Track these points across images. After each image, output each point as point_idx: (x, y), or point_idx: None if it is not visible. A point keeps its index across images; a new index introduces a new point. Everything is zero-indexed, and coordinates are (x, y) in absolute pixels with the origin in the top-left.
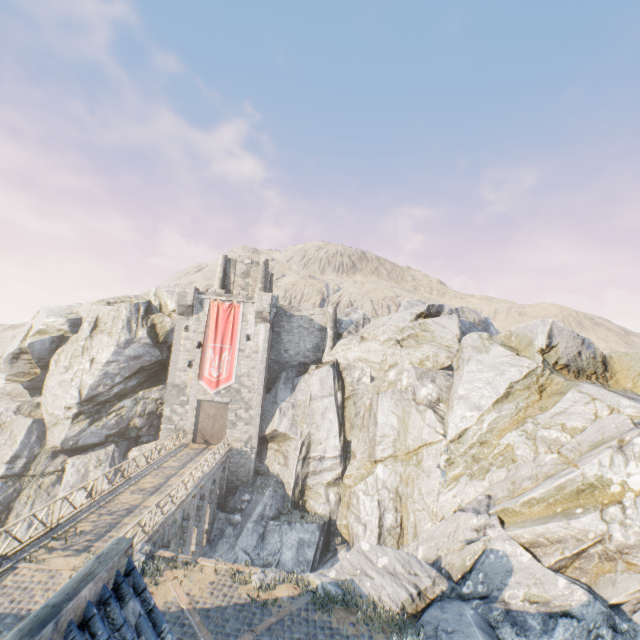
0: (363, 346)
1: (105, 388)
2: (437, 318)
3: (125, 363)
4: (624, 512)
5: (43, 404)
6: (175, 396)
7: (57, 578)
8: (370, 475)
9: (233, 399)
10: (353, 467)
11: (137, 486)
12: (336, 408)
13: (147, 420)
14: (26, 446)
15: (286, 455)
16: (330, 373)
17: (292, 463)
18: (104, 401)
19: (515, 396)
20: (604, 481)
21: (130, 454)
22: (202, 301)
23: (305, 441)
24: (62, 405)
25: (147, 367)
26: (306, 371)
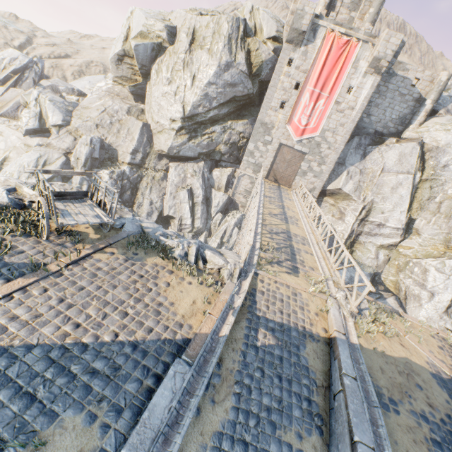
0: None
1: (203, 110)
2: None
3: (222, 88)
4: None
5: (147, 111)
6: (261, 134)
7: (300, 297)
8: (446, 258)
9: (311, 151)
10: (414, 242)
11: (267, 210)
12: (411, 187)
13: (229, 149)
14: (141, 144)
15: (342, 212)
16: (415, 151)
17: (349, 220)
18: (200, 122)
19: None
20: None
21: (213, 173)
22: (316, 29)
23: (366, 206)
24: (167, 116)
25: (237, 98)
26: (381, 142)
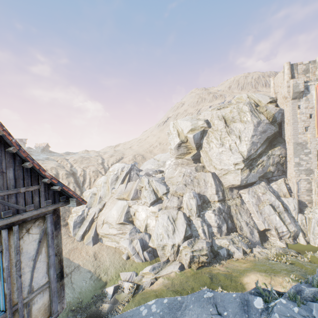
0: None
1: (253, 151)
2: None
3: (259, 136)
4: None
5: (207, 166)
6: (299, 150)
7: None
8: None
9: None
10: None
11: None
12: None
13: (275, 167)
14: (217, 186)
15: None
16: None
17: None
18: (252, 158)
19: None
20: None
21: (272, 186)
22: (307, 87)
23: None
24: (229, 163)
25: (268, 137)
26: None
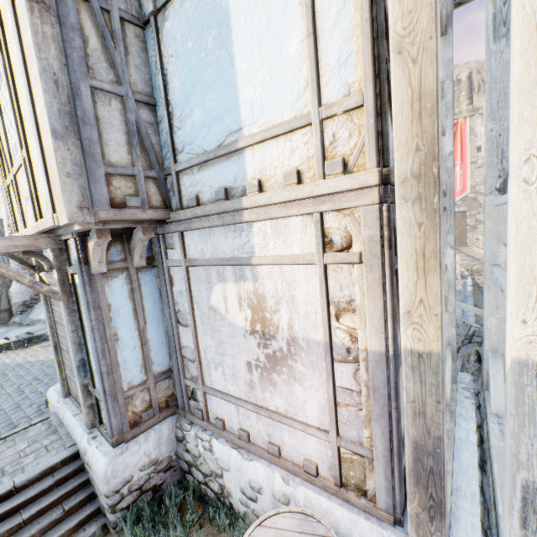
0: None
1: None
2: None
3: None
4: None
5: None
6: None
7: None
8: None
9: (470, 207)
10: None
11: None
12: None
13: None
14: None
15: None
16: None
17: None
18: None
19: None
20: None
21: None
22: None
23: None
24: None
25: None
26: None
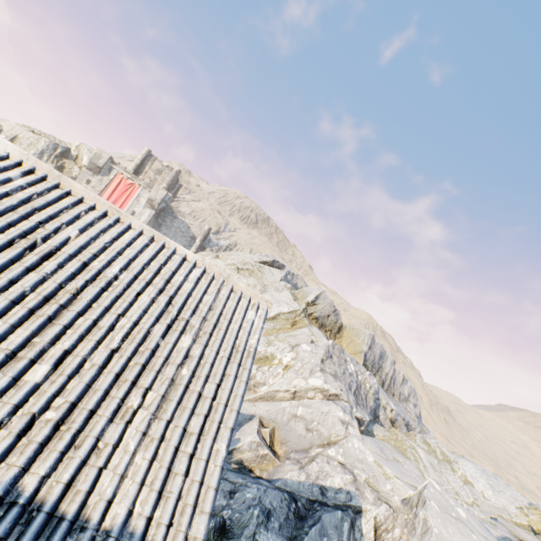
0: (214, 261)
1: None
2: (273, 268)
3: None
4: (269, 369)
5: None
6: None
7: None
8: None
9: None
10: None
11: None
12: None
13: None
14: None
15: None
16: None
17: None
18: None
19: (278, 321)
20: (274, 356)
21: None
22: (111, 169)
23: None
24: None
25: None
26: None
